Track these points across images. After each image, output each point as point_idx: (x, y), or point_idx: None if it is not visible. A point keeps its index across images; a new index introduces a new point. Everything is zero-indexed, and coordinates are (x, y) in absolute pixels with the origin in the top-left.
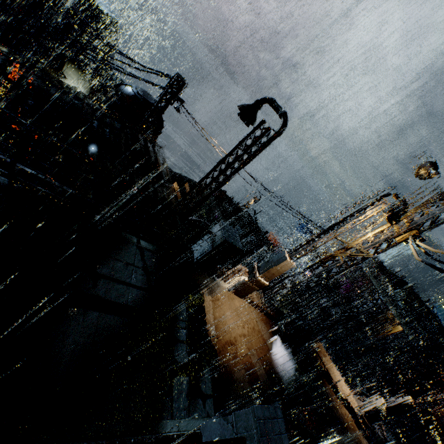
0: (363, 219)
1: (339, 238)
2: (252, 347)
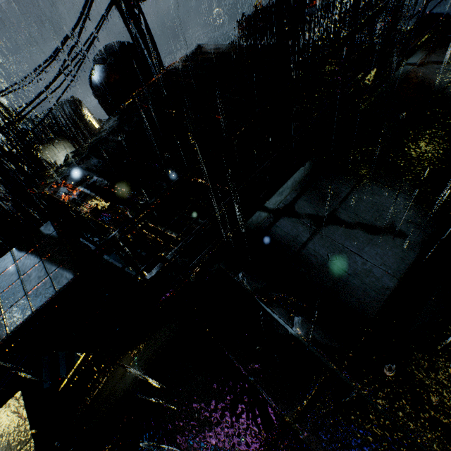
0: None
1: None
2: None
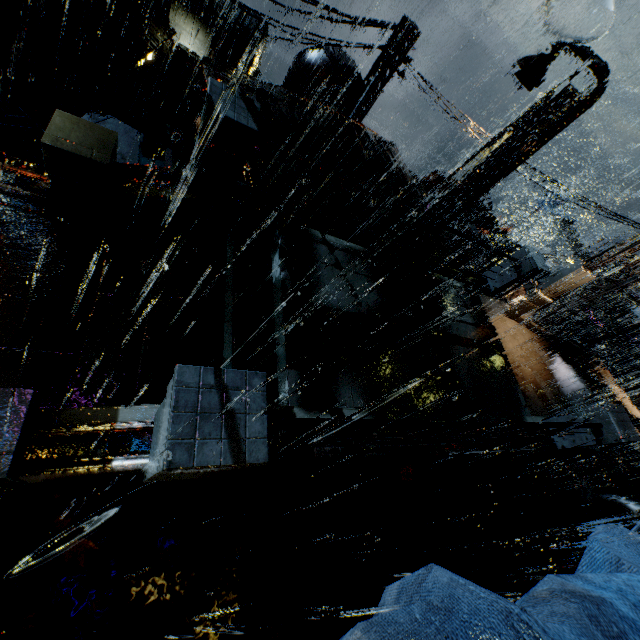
0: None
1: None
2: (533, 367)
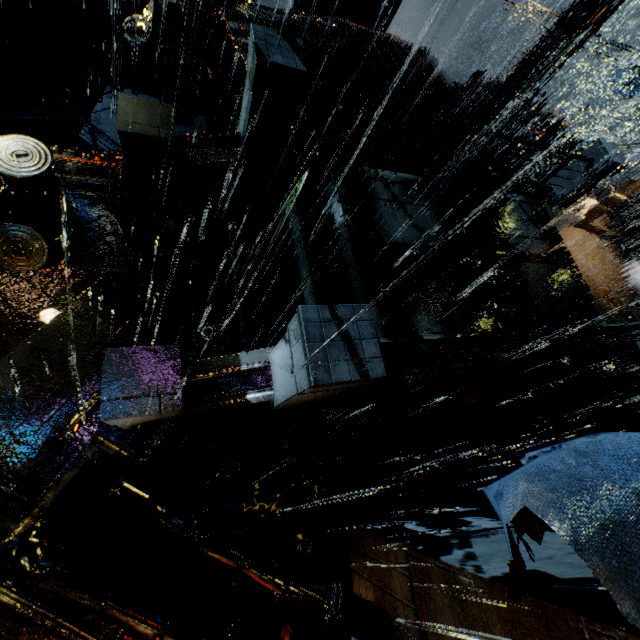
0: None
1: None
2: (606, 277)
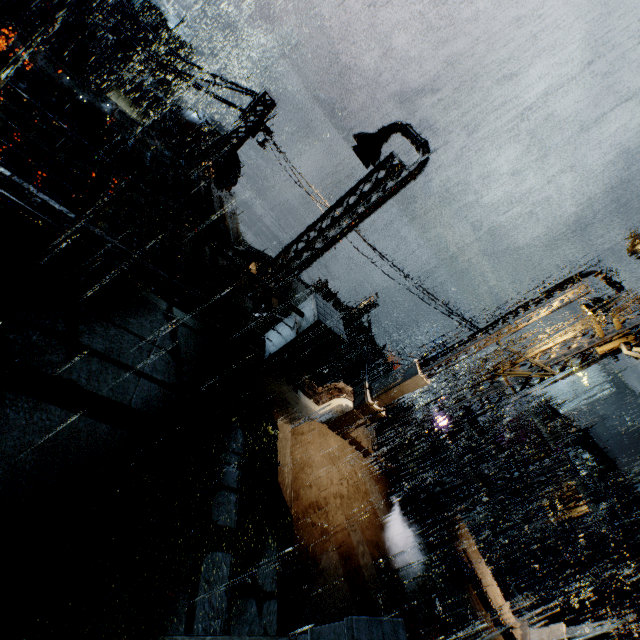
0: (546, 312)
1: (503, 345)
2: (353, 517)
